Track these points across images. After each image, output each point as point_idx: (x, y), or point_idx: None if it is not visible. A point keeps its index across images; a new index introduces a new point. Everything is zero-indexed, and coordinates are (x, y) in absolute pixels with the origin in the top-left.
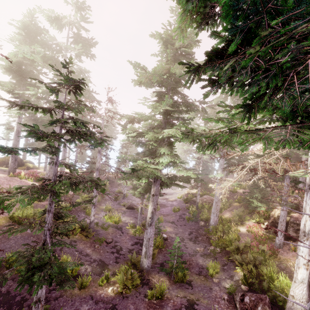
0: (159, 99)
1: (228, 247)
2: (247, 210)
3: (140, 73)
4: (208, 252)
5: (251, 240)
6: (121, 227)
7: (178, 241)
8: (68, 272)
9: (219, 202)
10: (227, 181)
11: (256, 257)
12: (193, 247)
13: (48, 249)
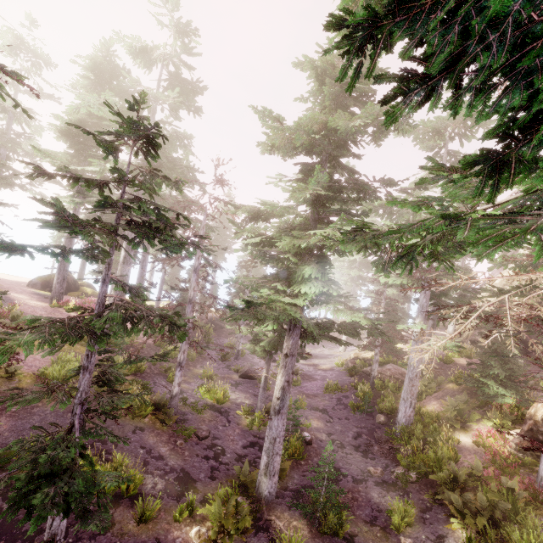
0: (305, 177)
1: (433, 472)
2: (475, 400)
3: (272, 129)
4: (392, 478)
5: (484, 463)
6: (228, 411)
7: (332, 450)
8: (103, 492)
9: (416, 380)
10: (435, 337)
11: (496, 502)
12: (361, 464)
13: (73, 442)
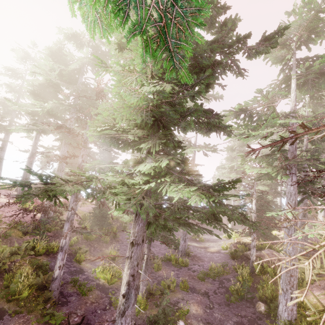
0: None
1: None
2: None
3: None
4: None
5: None
6: (114, 292)
7: None
8: None
9: (294, 269)
10: (324, 219)
11: None
12: None
13: None
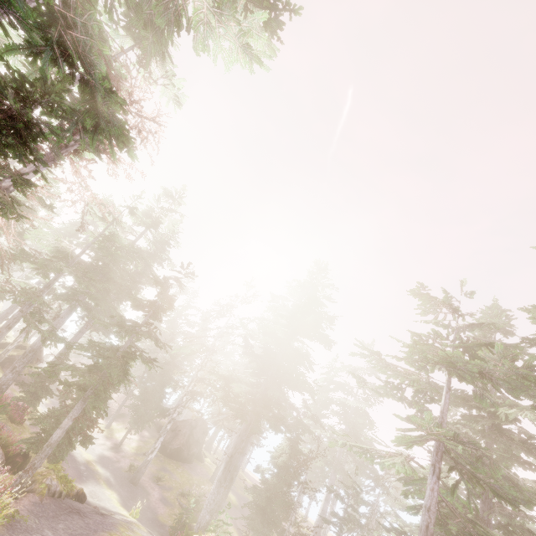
0: None
1: None
2: None
3: None
4: None
5: None
6: None
7: None
8: None
9: None
10: None
11: None
12: None
13: None
